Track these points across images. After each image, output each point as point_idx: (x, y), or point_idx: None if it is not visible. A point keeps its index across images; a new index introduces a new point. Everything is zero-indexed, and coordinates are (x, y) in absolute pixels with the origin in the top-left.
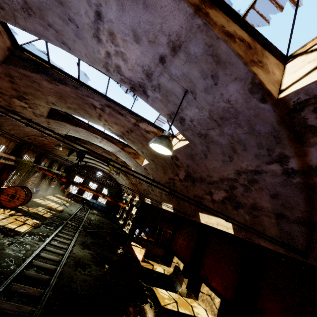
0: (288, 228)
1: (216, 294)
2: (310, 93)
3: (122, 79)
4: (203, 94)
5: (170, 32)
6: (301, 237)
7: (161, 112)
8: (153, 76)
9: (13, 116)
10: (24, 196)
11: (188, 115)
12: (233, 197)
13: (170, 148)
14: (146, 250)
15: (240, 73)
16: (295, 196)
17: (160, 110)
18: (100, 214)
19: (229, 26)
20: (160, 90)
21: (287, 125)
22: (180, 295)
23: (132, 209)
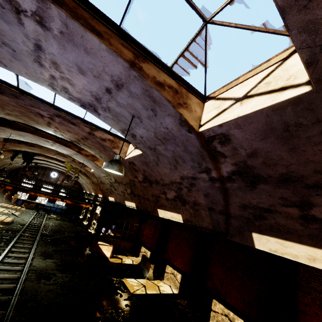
0: (215, 217)
1: (178, 272)
2: (215, 132)
3: (71, 98)
4: (147, 120)
5: (112, 74)
6: (223, 223)
7: (114, 127)
8: (102, 100)
9: None
10: None
11: (138, 133)
12: (181, 196)
13: (120, 171)
14: (114, 246)
15: (171, 112)
16: (218, 195)
17: (113, 126)
18: (60, 218)
19: (159, 77)
20: (110, 112)
21: (206, 149)
22: (147, 280)
23: (97, 209)
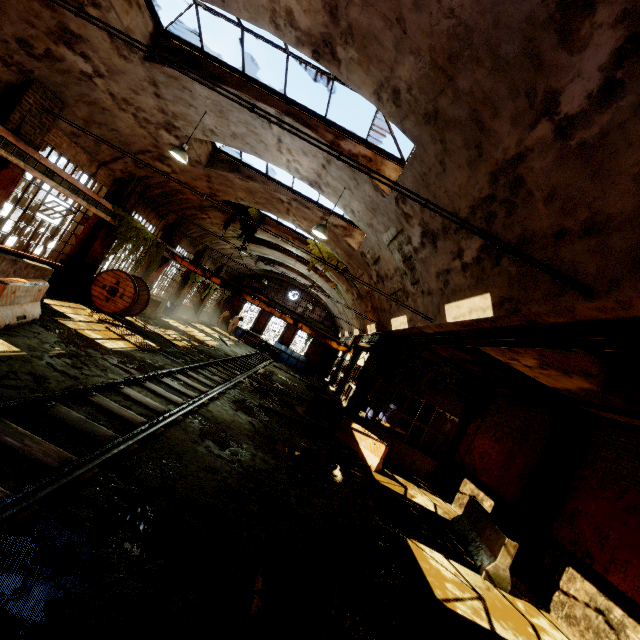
0: None
1: (632, 617)
2: None
3: None
4: None
5: None
6: None
7: None
8: None
9: (74, 58)
10: (131, 293)
11: None
12: None
13: None
14: (388, 451)
15: None
16: None
17: None
18: (293, 373)
19: None
20: None
21: None
22: (489, 583)
23: (359, 358)
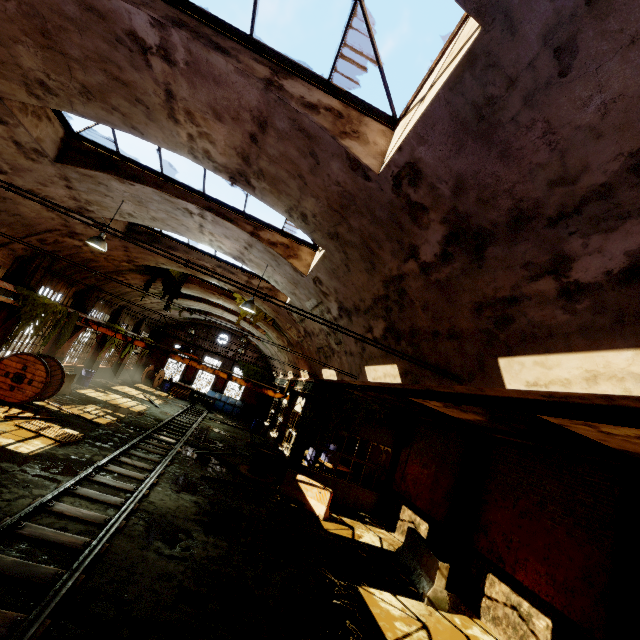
0: None
1: (535, 606)
2: None
3: None
4: None
5: None
6: None
7: None
8: None
9: None
10: (43, 377)
11: None
12: None
13: None
14: (333, 493)
15: None
16: None
17: None
18: (230, 421)
19: None
20: None
21: None
22: (431, 607)
23: (296, 403)
